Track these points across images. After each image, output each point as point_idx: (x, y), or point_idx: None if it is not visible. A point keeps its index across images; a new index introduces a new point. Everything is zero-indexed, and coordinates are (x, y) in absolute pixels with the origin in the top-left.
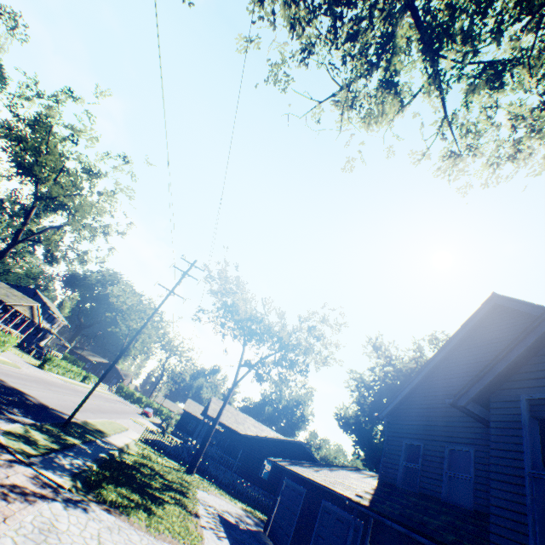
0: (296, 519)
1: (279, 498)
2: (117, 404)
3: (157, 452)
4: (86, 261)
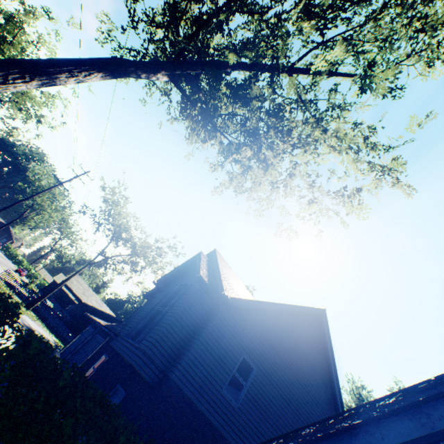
0: (79, 343)
1: (79, 335)
2: None
3: (9, 289)
4: (12, 135)
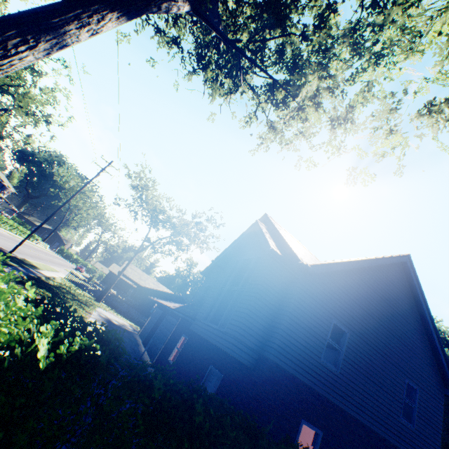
0: (153, 325)
1: (150, 317)
2: (56, 259)
3: (78, 287)
4: (30, 144)
